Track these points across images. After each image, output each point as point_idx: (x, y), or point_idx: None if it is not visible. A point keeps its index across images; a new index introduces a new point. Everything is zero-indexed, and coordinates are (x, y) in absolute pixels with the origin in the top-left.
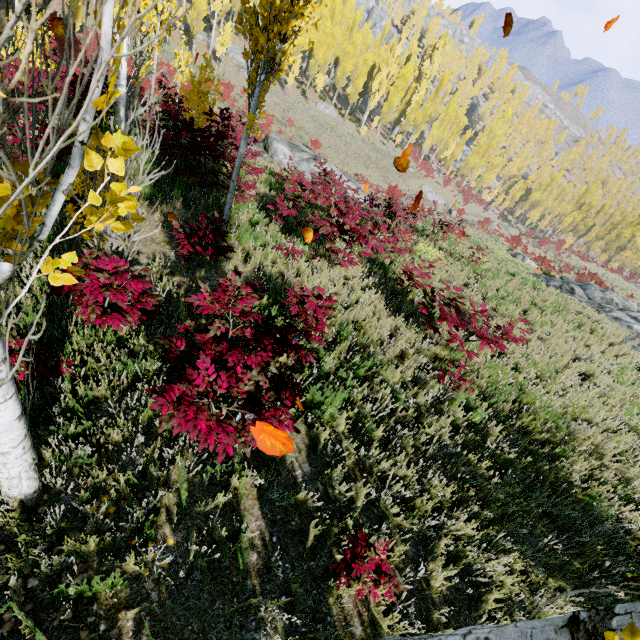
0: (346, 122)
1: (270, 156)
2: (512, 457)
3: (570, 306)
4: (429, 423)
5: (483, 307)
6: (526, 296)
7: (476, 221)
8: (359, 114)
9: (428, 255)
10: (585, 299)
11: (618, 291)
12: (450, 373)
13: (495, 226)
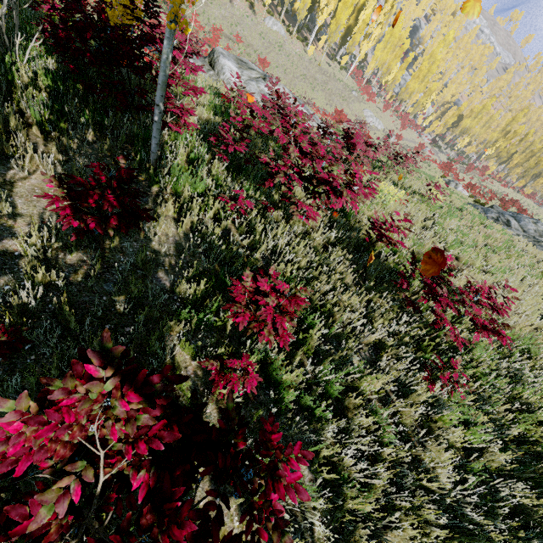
0: (293, 40)
1: (216, 73)
2: (526, 503)
3: (515, 244)
4: (424, 464)
5: (484, 287)
6: (480, 237)
7: (411, 146)
8: (306, 32)
9: (389, 195)
10: (521, 232)
11: (534, 217)
12: (442, 377)
13: (428, 152)
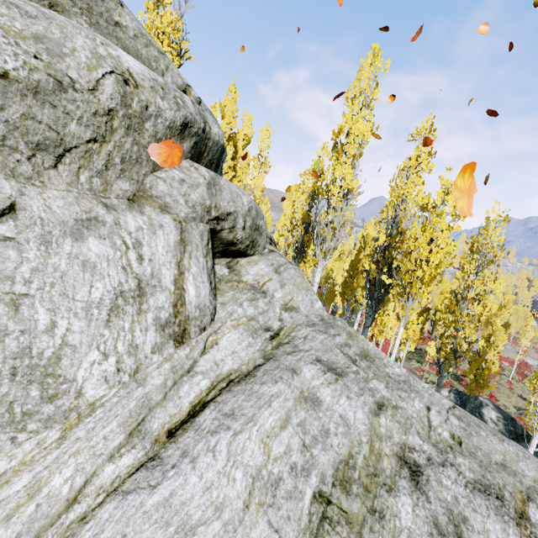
0: None
1: None
2: None
3: None
4: None
5: None
6: None
7: None
8: None
9: None
10: None
11: None
12: None
13: None
